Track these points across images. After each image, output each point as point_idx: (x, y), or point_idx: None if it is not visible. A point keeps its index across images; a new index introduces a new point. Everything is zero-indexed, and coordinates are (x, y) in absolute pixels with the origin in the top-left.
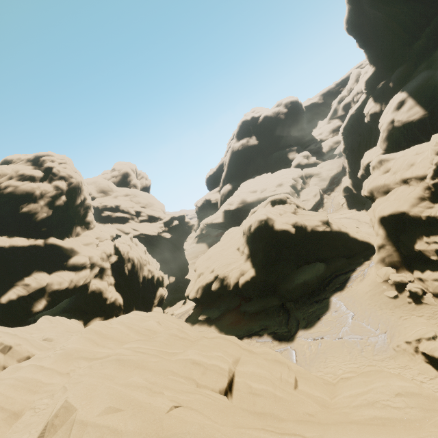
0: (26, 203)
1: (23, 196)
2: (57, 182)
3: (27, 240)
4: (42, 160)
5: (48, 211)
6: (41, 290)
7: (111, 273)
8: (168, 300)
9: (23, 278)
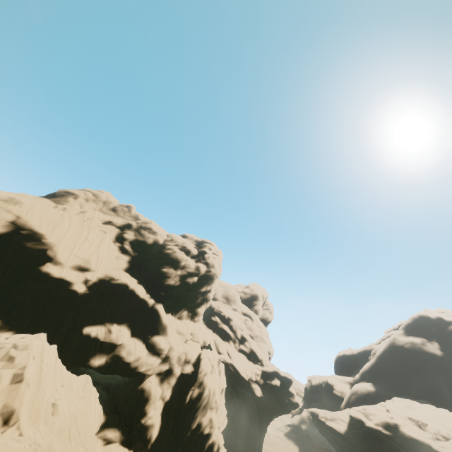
0: (169, 266)
1: (173, 260)
2: (201, 264)
3: (145, 293)
4: (204, 245)
5: (177, 281)
6: (113, 346)
7: (174, 384)
8: None
9: (114, 322)
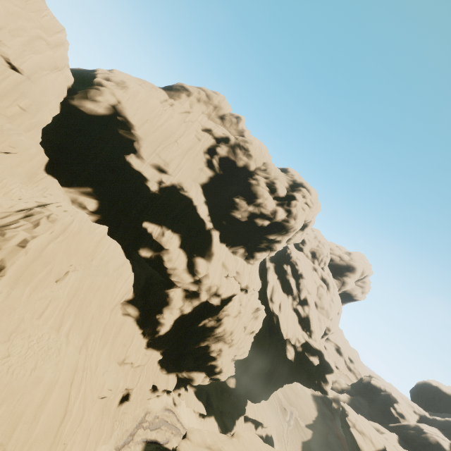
0: (244, 198)
1: (251, 193)
2: (281, 210)
3: (207, 215)
4: (300, 189)
5: (245, 216)
6: (161, 247)
7: (196, 305)
8: (205, 385)
9: (170, 229)
